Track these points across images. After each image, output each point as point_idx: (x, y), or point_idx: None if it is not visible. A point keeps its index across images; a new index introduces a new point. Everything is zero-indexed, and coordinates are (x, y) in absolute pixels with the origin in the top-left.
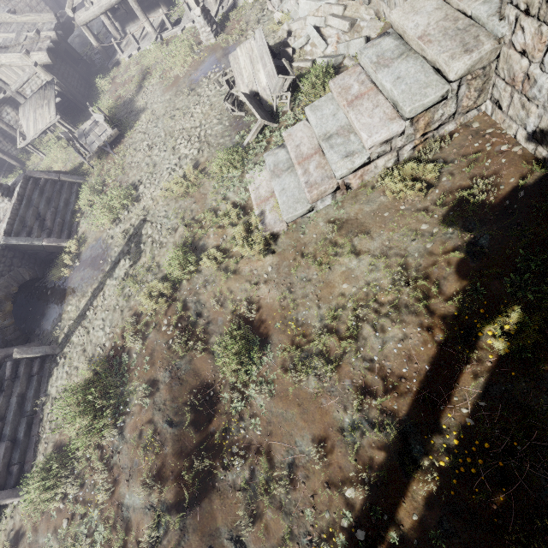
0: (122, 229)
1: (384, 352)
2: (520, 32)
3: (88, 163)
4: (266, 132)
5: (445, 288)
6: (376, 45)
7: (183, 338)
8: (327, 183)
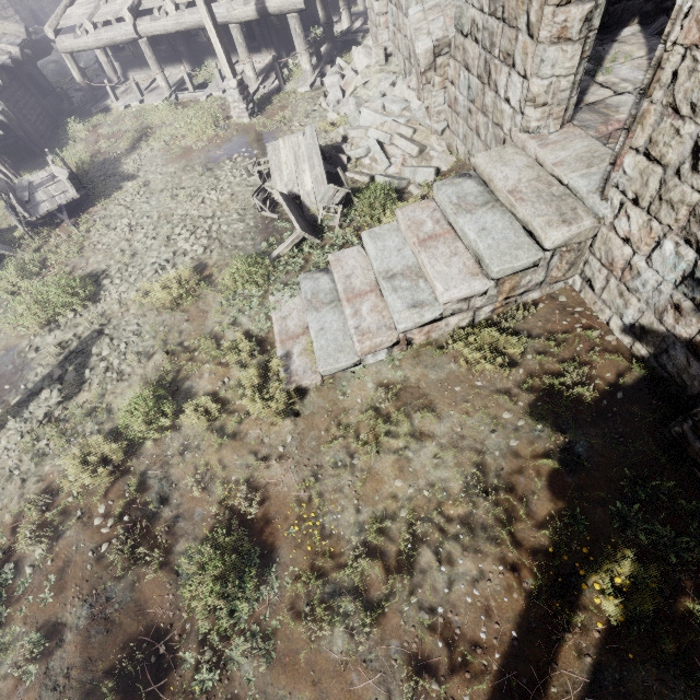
0: (57, 338)
1: (452, 597)
2: (624, 219)
3: (25, 230)
4: (305, 246)
5: (535, 507)
6: (456, 185)
7: (129, 542)
8: (385, 334)
